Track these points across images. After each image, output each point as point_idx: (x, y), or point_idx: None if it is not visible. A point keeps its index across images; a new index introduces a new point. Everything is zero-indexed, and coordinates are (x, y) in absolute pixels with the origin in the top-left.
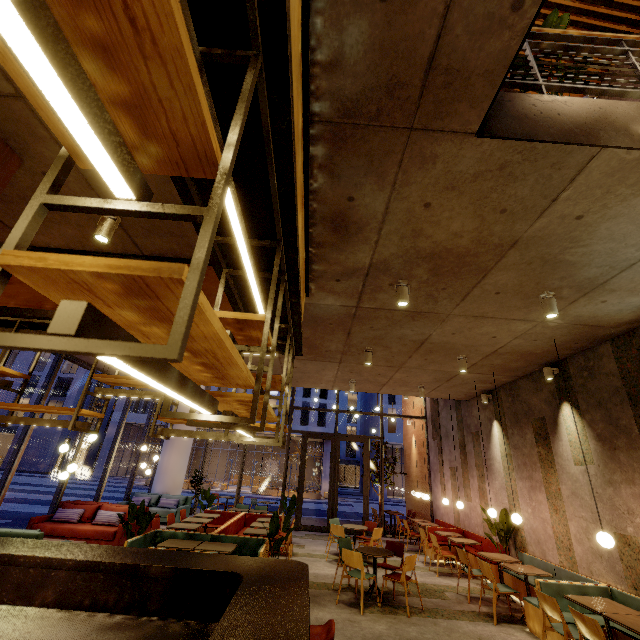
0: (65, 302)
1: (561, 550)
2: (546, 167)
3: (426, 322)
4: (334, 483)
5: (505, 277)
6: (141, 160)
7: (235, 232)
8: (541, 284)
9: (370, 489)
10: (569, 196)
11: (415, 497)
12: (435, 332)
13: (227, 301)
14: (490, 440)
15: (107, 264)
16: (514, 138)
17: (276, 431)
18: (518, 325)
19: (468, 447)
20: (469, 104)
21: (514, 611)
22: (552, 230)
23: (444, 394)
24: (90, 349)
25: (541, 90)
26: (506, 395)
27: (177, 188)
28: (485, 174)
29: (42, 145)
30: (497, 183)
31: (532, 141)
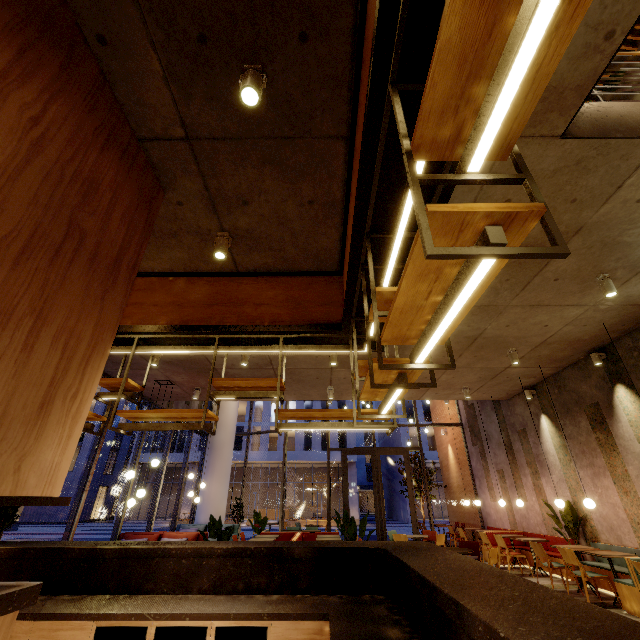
0: (488, 228)
1: (638, 532)
2: (616, 159)
3: (484, 316)
4: (379, 498)
5: (565, 263)
6: (459, 151)
7: (400, 224)
8: (598, 267)
9: (398, 513)
10: (632, 182)
11: (459, 508)
12: (490, 326)
13: (319, 305)
14: (540, 435)
15: (495, 207)
16: (592, 137)
17: (403, 407)
18: (570, 311)
19: (515, 446)
20: (559, 113)
21: (603, 599)
22: (614, 214)
23: (485, 394)
24: (516, 252)
25: (598, 99)
26: (551, 387)
27: (359, 192)
28: (563, 170)
29: (188, 178)
30: (572, 176)
31: (607, 138)
